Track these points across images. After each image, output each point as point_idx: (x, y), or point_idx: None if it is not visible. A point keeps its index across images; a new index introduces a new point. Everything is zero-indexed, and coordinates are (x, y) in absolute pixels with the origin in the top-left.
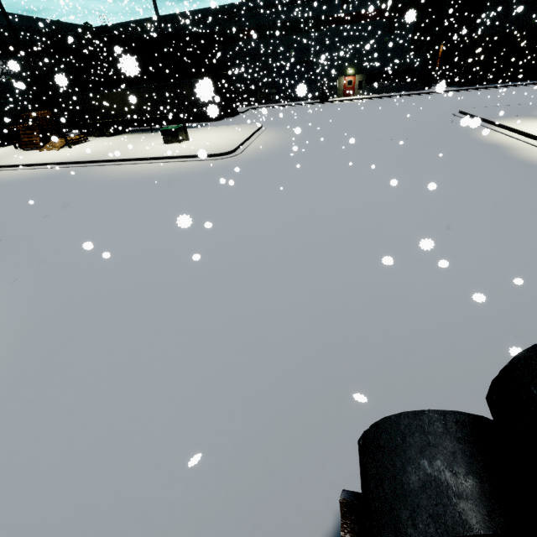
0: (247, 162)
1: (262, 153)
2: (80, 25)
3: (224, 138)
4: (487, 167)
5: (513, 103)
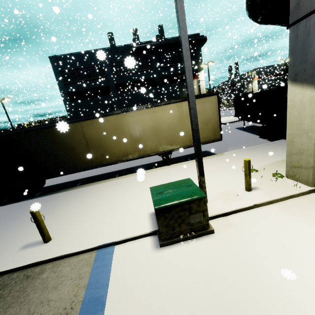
0: None
1: None
2: None
3: None
4: None
5: None
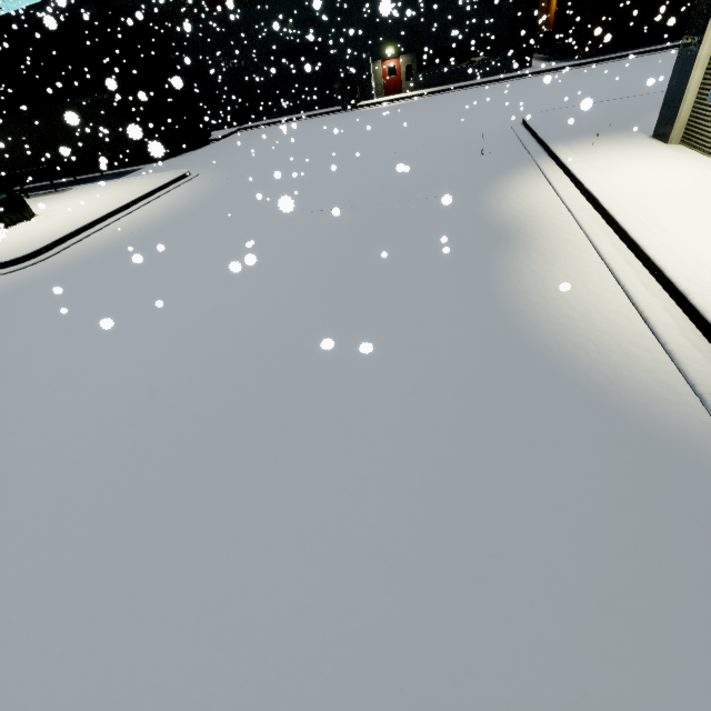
0: (14, 288)
1: (81, 255)
2: None
3: (79, 214)
4: (399, 337)
5: (641, 90)
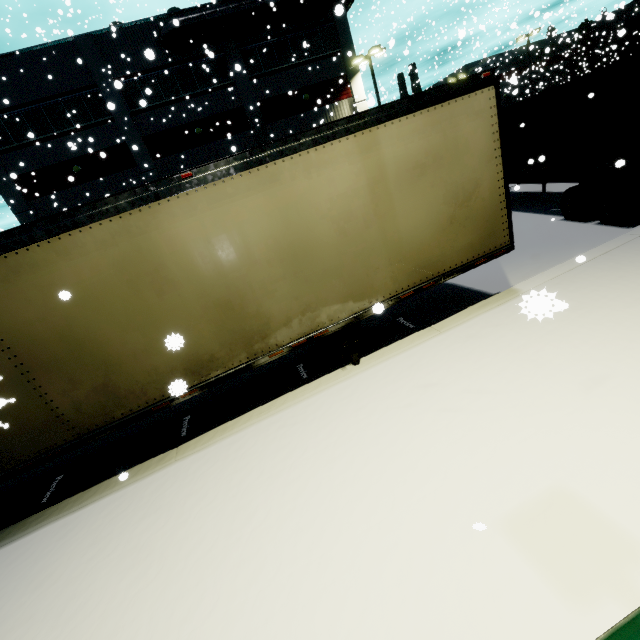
0: None
1: None
2: (574, 30)
3: None
4: None
5: None
